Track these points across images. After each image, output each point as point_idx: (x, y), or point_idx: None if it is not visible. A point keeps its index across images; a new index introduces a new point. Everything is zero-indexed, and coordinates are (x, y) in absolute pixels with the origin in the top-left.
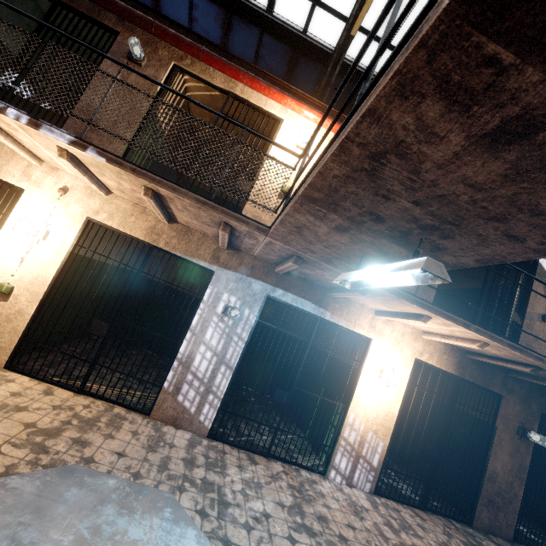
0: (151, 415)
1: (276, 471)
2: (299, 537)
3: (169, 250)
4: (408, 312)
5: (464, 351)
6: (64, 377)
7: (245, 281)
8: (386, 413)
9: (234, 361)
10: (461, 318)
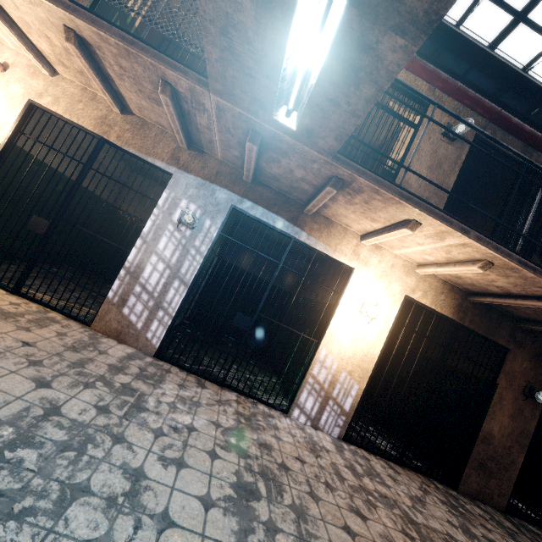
0: (92, 325)
1: (227, 398)
2: (224, 454)
3: (121, 145)
4: (394, 223)
5: (466, 292)
6: (5, 281)
7: (208, 187)
8: (365, 353)
9: (189, 276)
10: (458, 221)
